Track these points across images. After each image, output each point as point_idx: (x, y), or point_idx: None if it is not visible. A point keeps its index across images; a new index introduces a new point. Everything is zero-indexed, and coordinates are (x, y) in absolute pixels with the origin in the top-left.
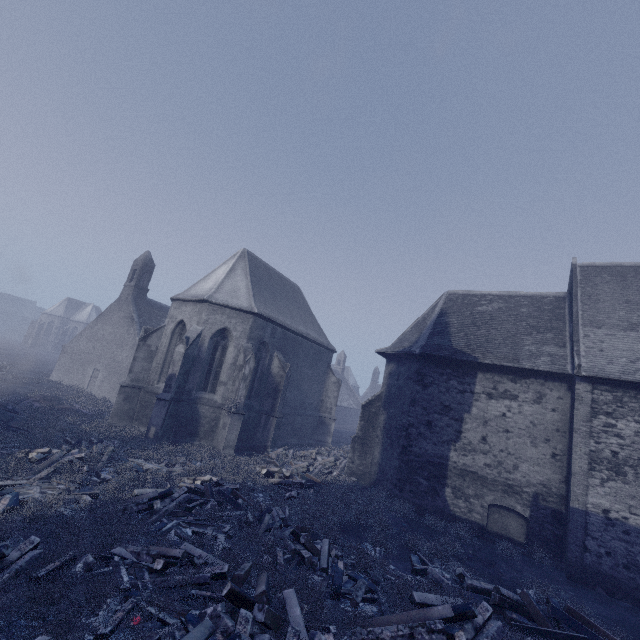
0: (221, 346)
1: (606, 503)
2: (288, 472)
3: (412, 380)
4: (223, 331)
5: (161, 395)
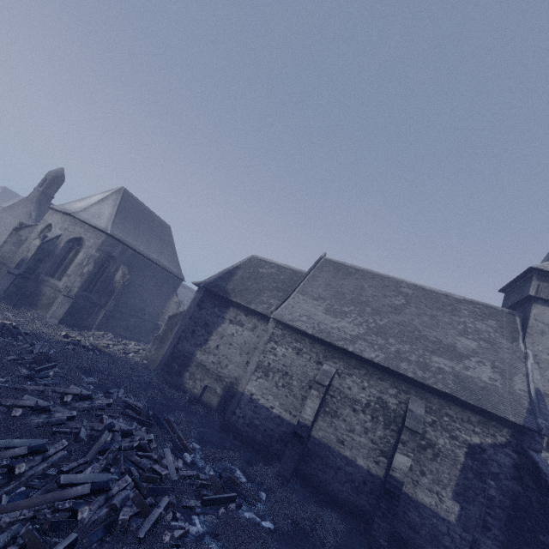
0: (75, 250)
1: (254, 390)
2: (80, 338)
3: (196, 304)
4: (79, 239)
5: (12, 270)
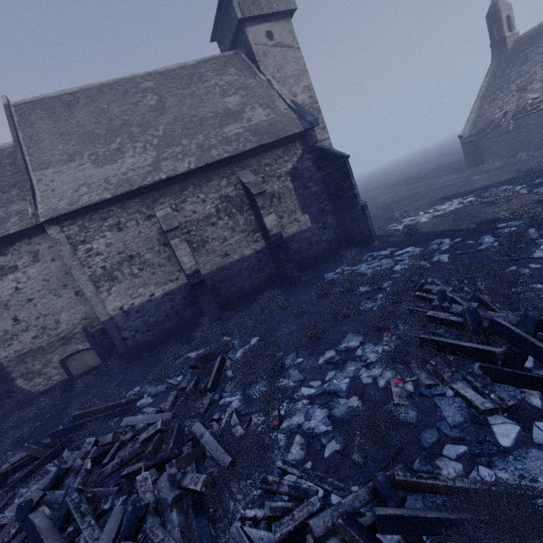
0: None
1: (119, 303)
2: None
3: None
4: None
5: None
